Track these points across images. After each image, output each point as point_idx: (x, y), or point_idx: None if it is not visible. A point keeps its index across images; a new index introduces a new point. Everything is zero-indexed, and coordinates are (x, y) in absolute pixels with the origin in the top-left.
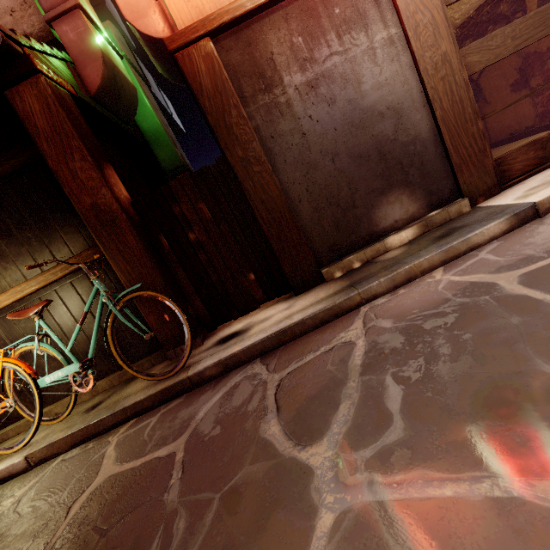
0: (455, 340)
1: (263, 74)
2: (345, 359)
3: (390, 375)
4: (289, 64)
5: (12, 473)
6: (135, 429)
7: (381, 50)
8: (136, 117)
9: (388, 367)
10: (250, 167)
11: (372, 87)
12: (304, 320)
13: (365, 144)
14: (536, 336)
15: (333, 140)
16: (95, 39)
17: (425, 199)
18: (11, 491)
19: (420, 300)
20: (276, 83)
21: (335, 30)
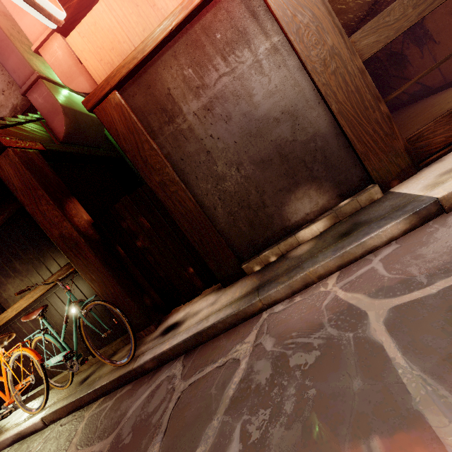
0: (301, 394)
1: (165, 108)
2: (225, 384)
3: (241, 423)
4: (184, 94)
5: (36, 429)
6: (99, 410)
7: (267, 60)
8: (110, 136)
9: (244, 411)
10: (167, 188)
11: (263, 96)
12: (215, 324)
13: (265, 150)
14: (362, 421)
15: (234, 152)
16: (56, 98)
17: (334, 190)
18: (32, 445)
19: (303, 318)
20: (177, 114)
21: (220, 54)
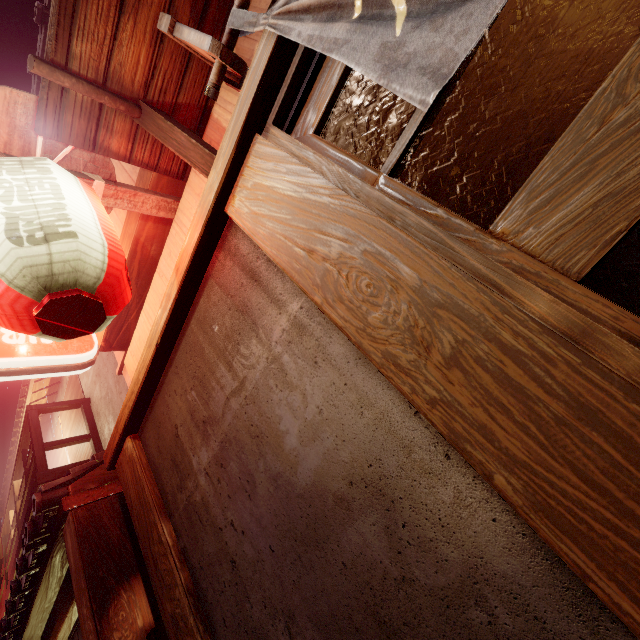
0: None
1: (175, 460)
2: None
3: None
4: (192, 435)
5: None
6: None
7: (289, 353)
8: None
9: None
10: (181, 636)
11: (300, 436)
12: None
13: (336, 591)
14: None
15: (274, 575)
16: None
17: None
18: None
19: None
20: (188, 470)
21: (222, 357)
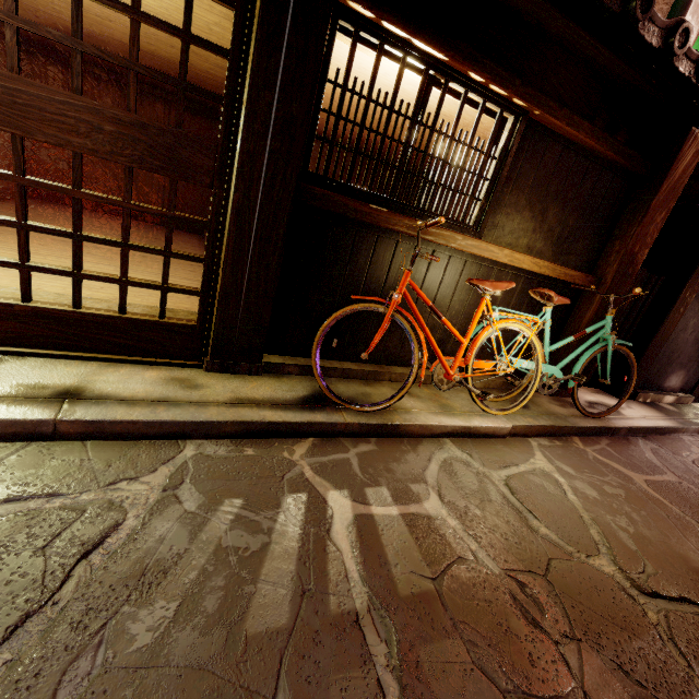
0: None
1: None
2: None
3: None
4: None
5: (494, 434)
6: (597, 448)
7: None
8: None
9: None
10: (681, 306)
11: None
12: (666, 428)
13: None
14: None
15: None
16: None
17: (683, 384)
18: (519, 452)
19: None
20: None
21: None
